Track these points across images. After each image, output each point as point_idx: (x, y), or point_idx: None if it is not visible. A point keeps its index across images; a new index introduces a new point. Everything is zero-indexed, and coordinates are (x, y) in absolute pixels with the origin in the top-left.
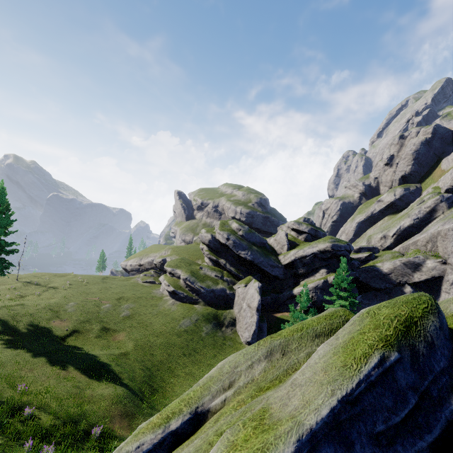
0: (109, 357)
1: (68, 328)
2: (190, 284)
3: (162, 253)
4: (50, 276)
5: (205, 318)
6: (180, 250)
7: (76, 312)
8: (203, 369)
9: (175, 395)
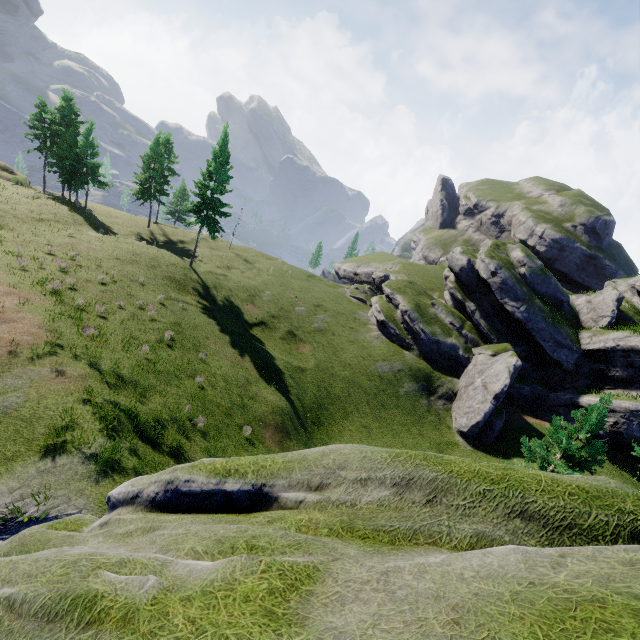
0: (285, 364)
1: (258, 316)
2: (408, 321)
3: (387, 267)
4: (259, 255)
5: (412, 373)
6: (413, 270)
7: (269, 303)
8: (384, 431)
9: (339, 440)
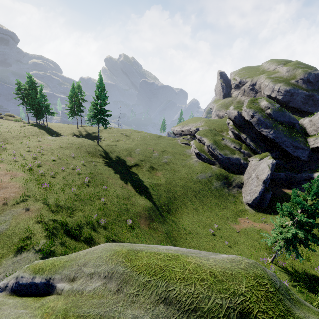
0: (149, 184)
1: (133, 162)
2: (211, 150)
3: (197, 124)
4: (132, 131)
5: (217, 176)
6: (211, 123)
7: (139, 154)
8: (205, 210)
9: (182, 218)
